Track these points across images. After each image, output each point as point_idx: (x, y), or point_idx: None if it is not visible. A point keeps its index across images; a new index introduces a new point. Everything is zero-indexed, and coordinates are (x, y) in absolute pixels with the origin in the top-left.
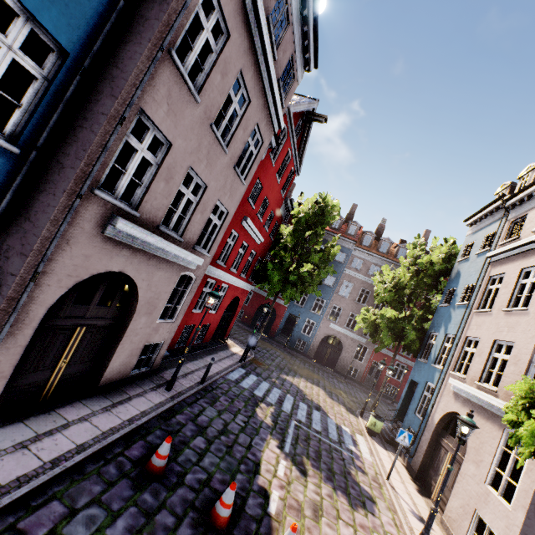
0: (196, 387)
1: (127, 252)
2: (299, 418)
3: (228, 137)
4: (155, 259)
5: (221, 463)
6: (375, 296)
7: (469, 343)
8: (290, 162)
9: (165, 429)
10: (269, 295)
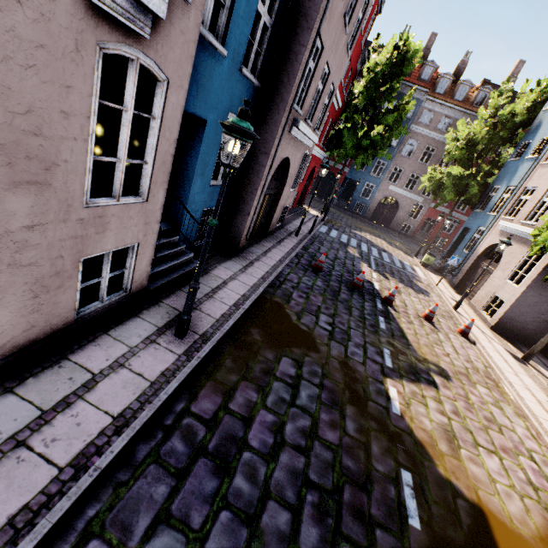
0: (308, 236)
1: (292, 143)
2: (374, 255)
3: (349, 15)
4: (299, 144)
5: (344, 270)
6: (446, 155)
7: (526, 192)
8: (376, 0)
9: (308, 254)
10: (337, 162)
